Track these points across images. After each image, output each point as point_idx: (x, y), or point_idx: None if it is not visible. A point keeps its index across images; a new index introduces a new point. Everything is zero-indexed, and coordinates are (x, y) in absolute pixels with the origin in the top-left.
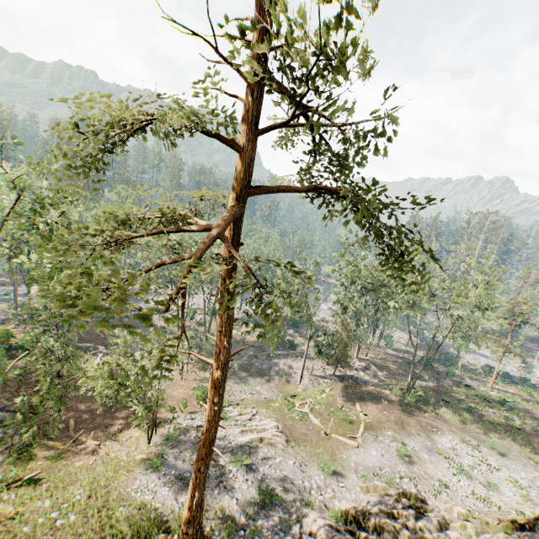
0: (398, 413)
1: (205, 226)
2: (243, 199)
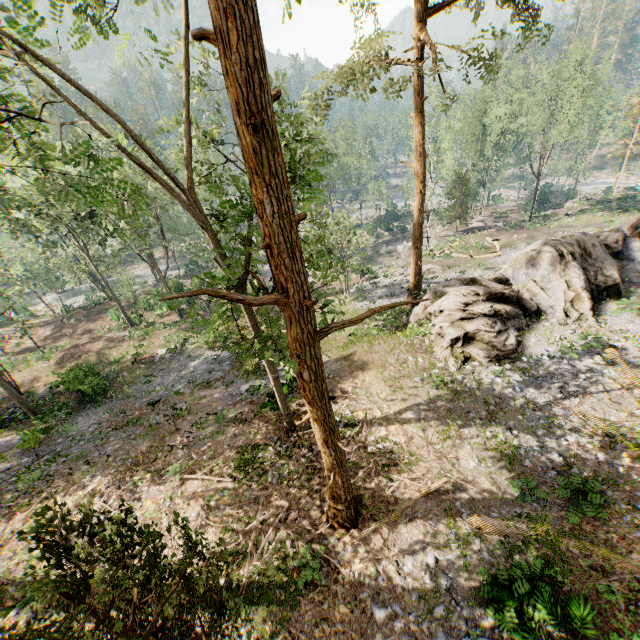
0: (526, 233)
1: (422, 42)
2: (425, 22)
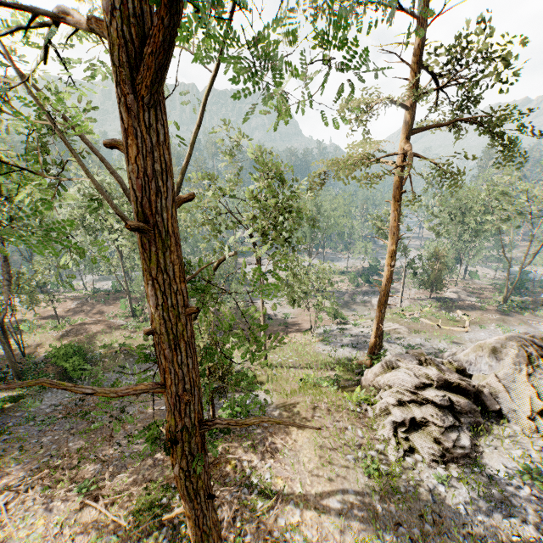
0: (498, 315)
1: (402, 152)
2: (407, 137)
